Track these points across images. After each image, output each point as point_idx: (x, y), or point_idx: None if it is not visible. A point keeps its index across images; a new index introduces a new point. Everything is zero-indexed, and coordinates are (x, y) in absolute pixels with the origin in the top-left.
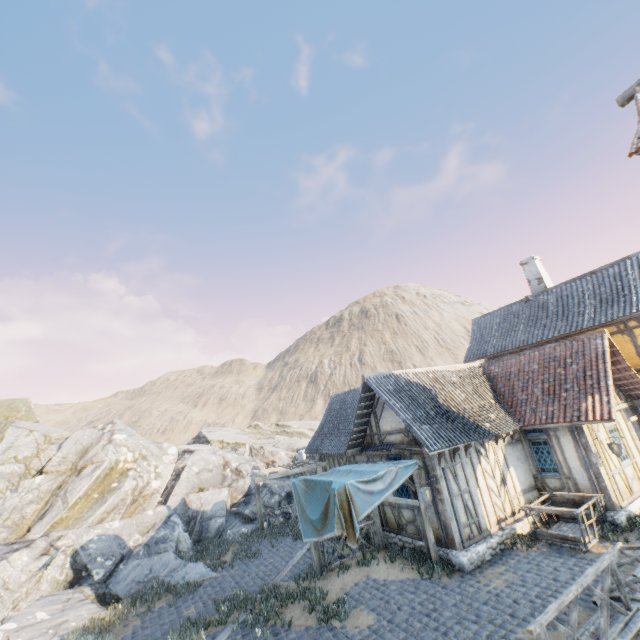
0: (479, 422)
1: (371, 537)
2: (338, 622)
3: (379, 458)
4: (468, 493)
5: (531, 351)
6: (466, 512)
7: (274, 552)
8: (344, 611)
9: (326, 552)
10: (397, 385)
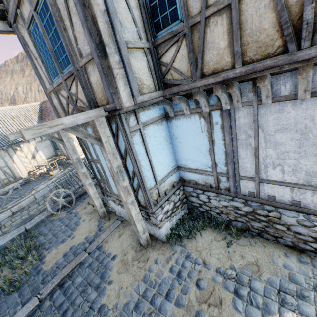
0: None
1: None
2: None
3: None
4: (7, 167)
5: None
6: (5, 174)
7: None
8: None
9: None
10: None
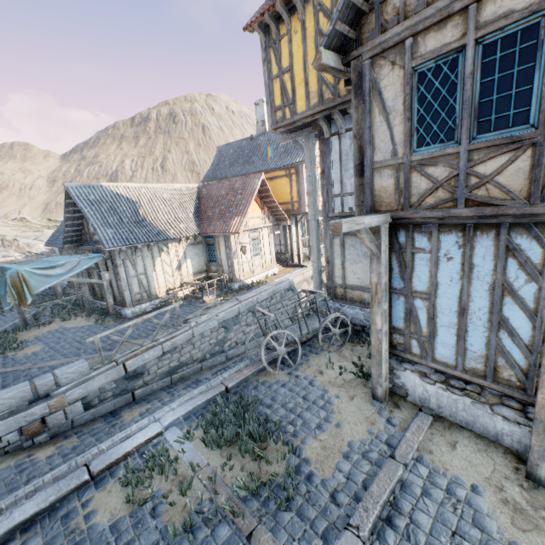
0: (167, 229)
1: (81, 304)
2: (14, 353)
3: (88, 252)
4: (145, 275)
5: (226, 181)
6: (140, 286)
7: (1, 319)
8: (24, 347)
9: (44, 315)
10: (102, 196)
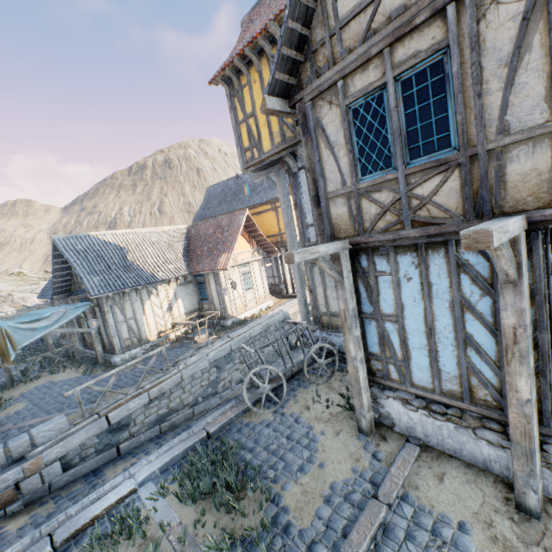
0: (155, 272)
1: (71, 355)
2: None
3: (77, 301)
4: (134, 319)
5: (213, 220)
6: (129, 331)
7: None
8: (8, 406)
9: (33, 370)
10: (89, 245)
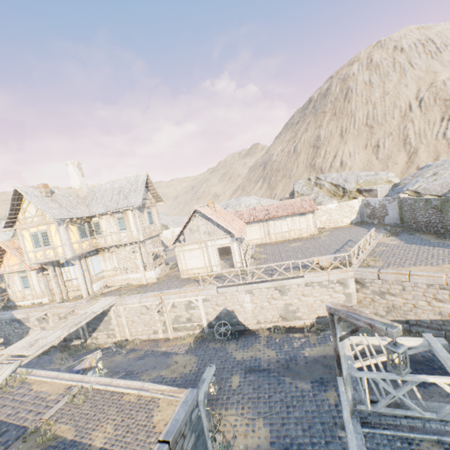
0: None
1: None
2: None
3: None
4: None
5: None
6: (1, 289)
7: None
8: None
9: None
10: None
